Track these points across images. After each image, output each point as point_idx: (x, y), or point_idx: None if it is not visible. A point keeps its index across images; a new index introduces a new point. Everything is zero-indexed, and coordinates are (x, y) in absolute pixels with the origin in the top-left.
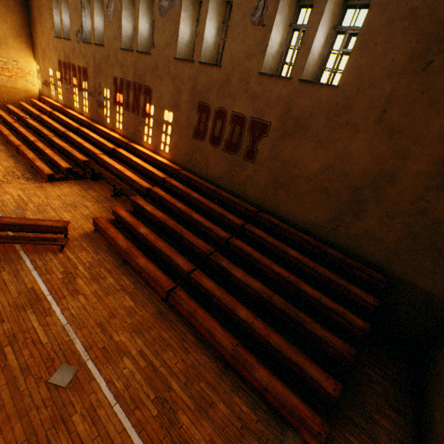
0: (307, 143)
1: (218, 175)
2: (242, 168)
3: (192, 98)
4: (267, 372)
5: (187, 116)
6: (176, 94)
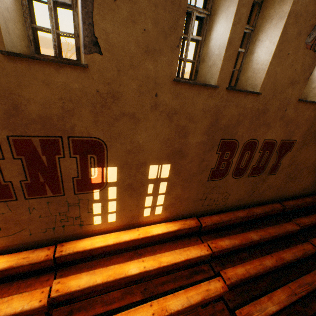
0: (315, 146)
1: (238, 199)
2: (264, 182)
3: (210, 136)
4: None
5: (200, 160)
6: (177, 137)
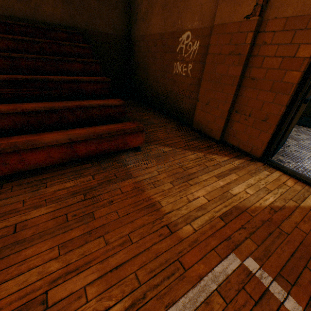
0: None
1: None
2: None
3: None
4: (56, 133)
5: None
6: None
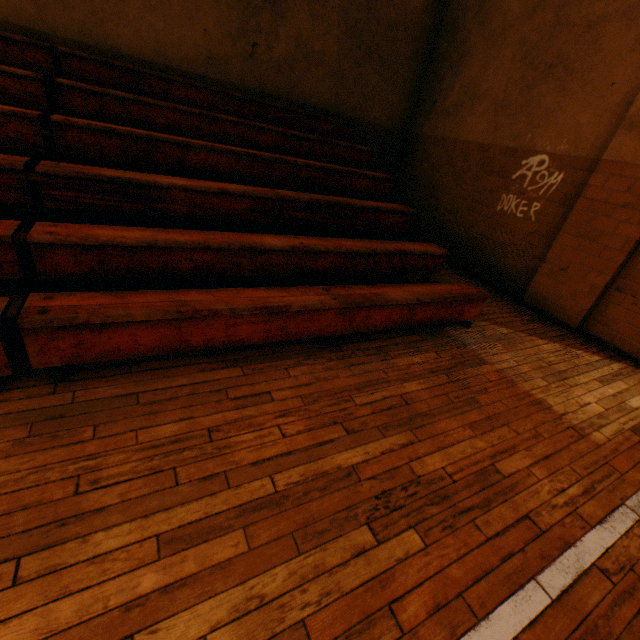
0: None
1: None
2: None
3: None
4: (392, 287)
5: None
6: None
